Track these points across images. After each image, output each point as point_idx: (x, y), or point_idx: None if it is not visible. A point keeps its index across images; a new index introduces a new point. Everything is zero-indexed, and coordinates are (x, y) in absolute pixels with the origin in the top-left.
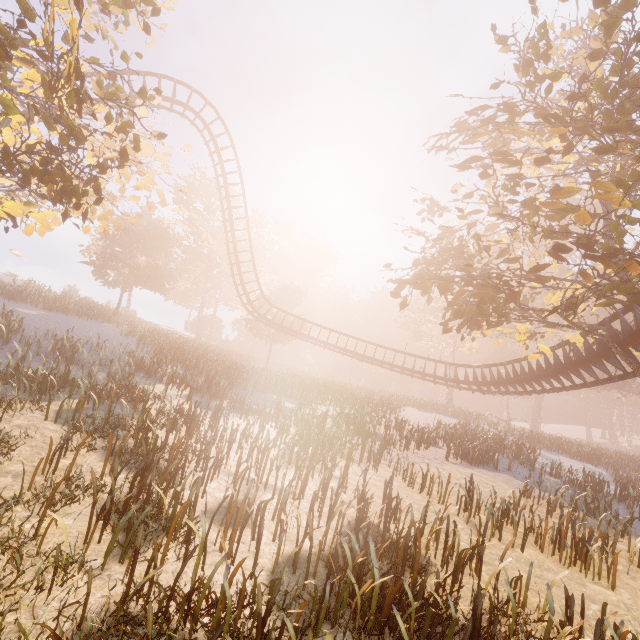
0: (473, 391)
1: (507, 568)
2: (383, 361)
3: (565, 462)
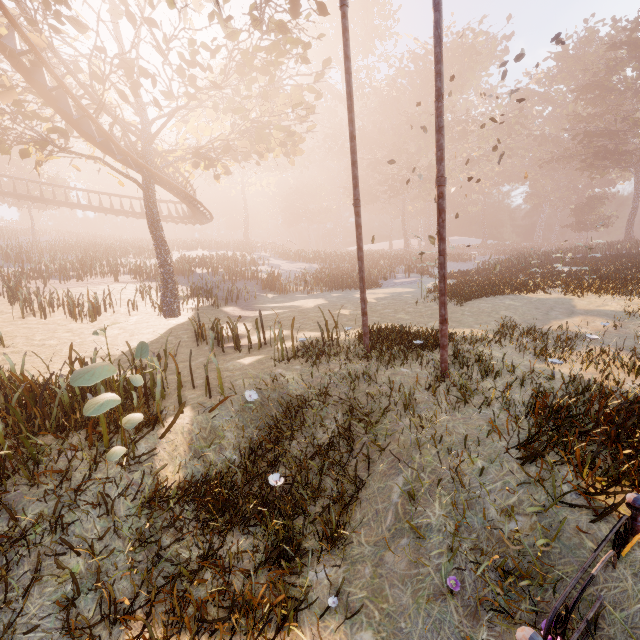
0: (200, 224)
1: (3, 328)
2: (121, 210)
3: (290, 266)
